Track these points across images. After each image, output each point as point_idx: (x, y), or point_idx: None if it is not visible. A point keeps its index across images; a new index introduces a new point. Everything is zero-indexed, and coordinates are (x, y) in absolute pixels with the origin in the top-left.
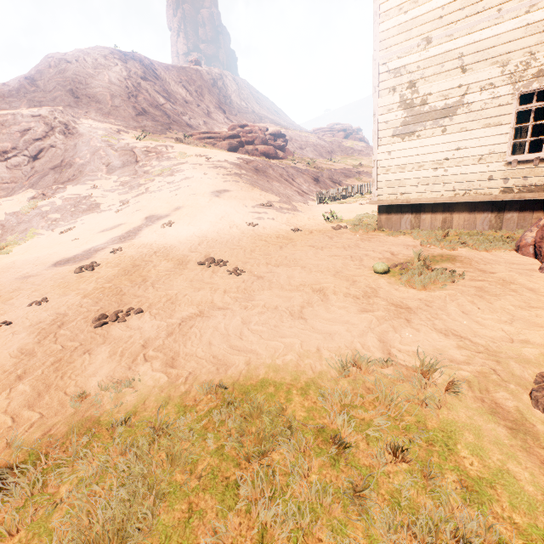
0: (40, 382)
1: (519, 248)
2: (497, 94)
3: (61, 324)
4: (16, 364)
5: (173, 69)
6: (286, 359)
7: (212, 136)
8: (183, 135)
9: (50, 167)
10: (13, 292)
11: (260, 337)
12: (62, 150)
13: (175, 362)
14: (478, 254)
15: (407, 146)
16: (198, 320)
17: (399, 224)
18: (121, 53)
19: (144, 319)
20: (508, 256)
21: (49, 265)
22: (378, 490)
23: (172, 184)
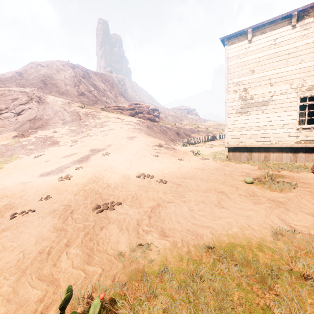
0: (85, 248)
1: None
2: (289, 97)
3: (72, 211)
4: (57, 236)
5: (98, 74)
6: (234, 231)
7: (120, 108)
8: (104, 107)
9: (27, 120)
10: (21, 192)
11: (207, 218)
12: (36, 110)
13: (166, 233)
14: (294, 174)
15: (244, 118)
16: (161, 208)
17: (240, 158)
18: (71, 64)
19: (126, 208)
20: (311, 175)
21: (37, 176)
22: None
23: (103, 132)
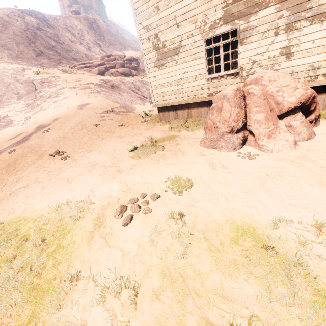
0: None
1: (204, 128)
2: (195, 40)
3: None
4: None
5: (60, 19)
6: (43, 206)
7: (87, 65)
8: (68, 67)
9: None
10: None
11: (42, 195)
12: None
13: None
14: (187, 133)
15: (162, 73)
16: (22, 190)
17: (169, 117)
18: (19, 12)
19: None
20: (198, 133)
21: None
22: (23, 256)
23: (56, 102)
